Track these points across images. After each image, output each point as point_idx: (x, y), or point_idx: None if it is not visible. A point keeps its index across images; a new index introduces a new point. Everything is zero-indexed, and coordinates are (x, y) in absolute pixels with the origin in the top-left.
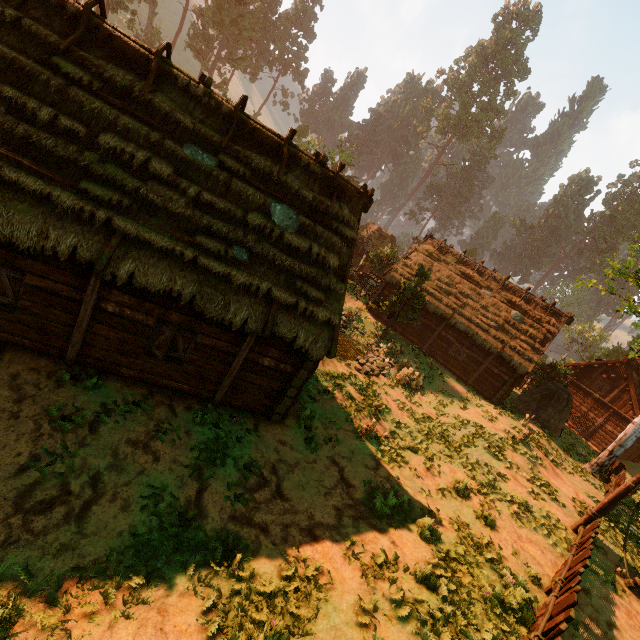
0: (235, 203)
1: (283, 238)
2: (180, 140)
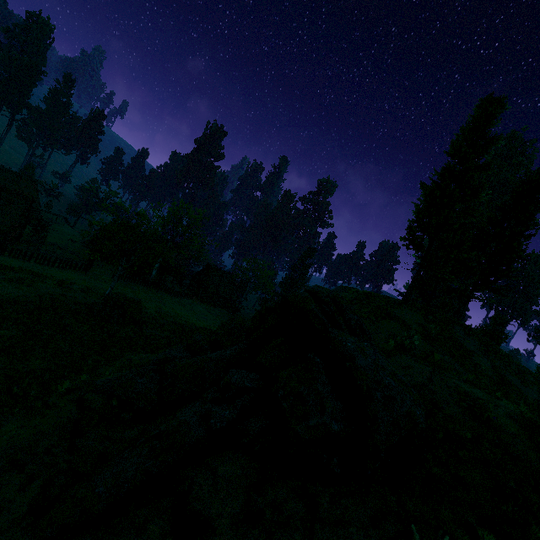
0: None
1: None
2: None
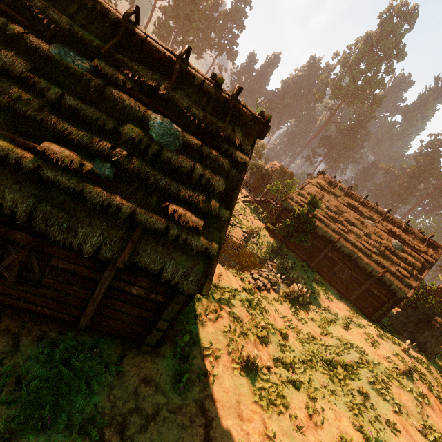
0: (108, 113)
1: (161, 155)
2: (51, 40)
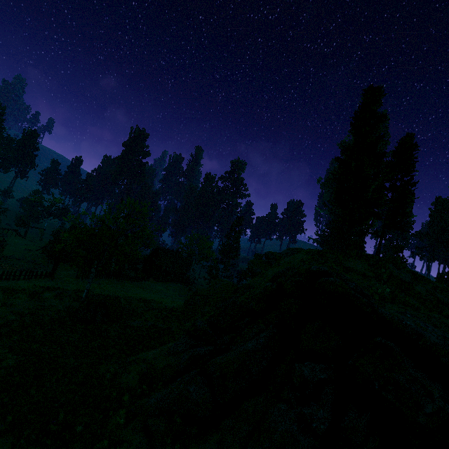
0: None
1: None
2: None
